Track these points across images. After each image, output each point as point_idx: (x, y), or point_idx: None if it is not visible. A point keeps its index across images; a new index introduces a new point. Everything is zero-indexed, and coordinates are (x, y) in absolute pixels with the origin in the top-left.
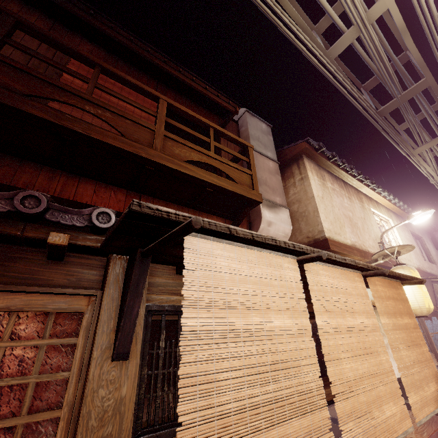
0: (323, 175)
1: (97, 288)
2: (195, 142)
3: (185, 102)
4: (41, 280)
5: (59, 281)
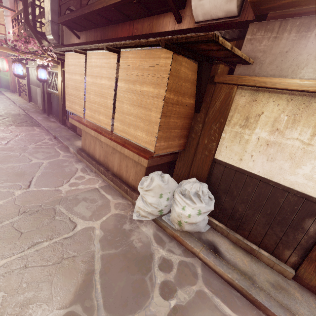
0: None
1: None
2: None
3: None
4: None
5: None
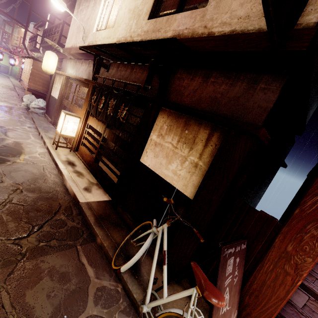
0: (80, 3)
1: None
2: None
3: None
4: None
5: None
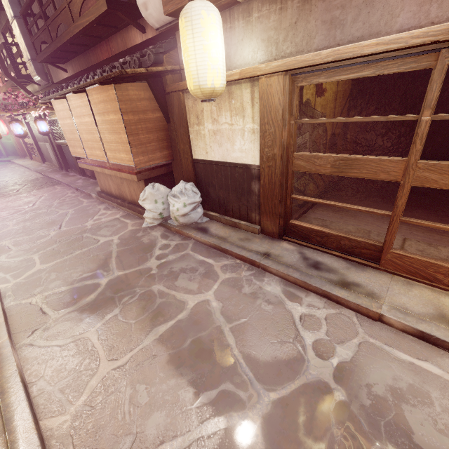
0: None
1: None
2: None
3: None
4: None
5: None
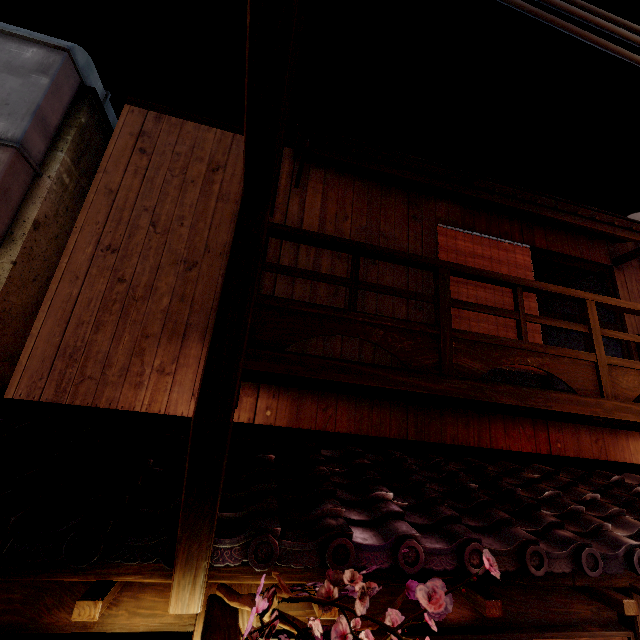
0: None
1: (614, 618)
2: (556, 280)
3: (558, 238)
4: (572, 613)
5: (585, 613)
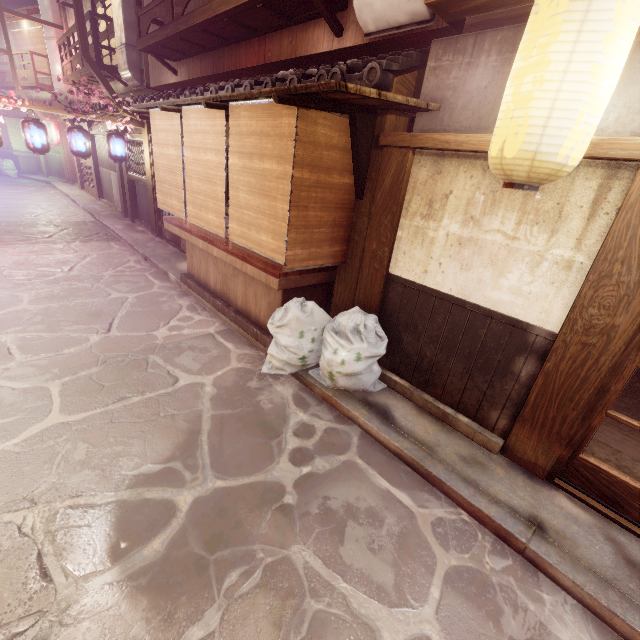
0: None
1: None
2: None
3: None
4: None
5: None
